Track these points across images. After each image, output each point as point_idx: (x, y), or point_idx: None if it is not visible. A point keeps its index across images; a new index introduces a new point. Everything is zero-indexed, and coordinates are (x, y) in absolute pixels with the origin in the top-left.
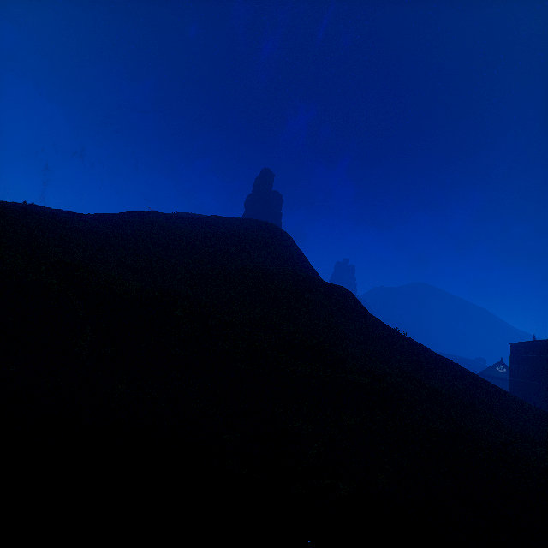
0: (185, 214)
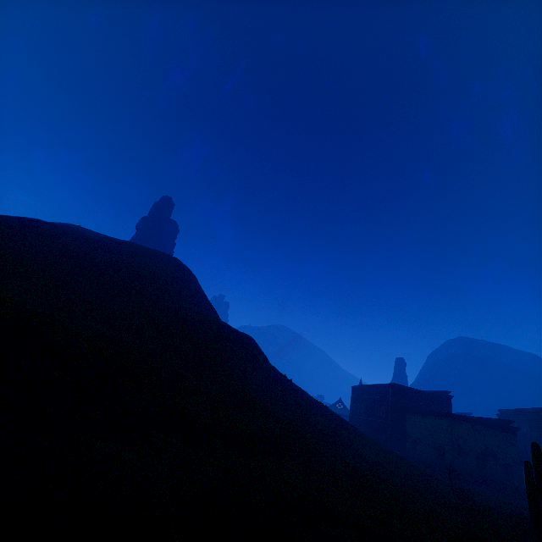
0: (74, 227)
